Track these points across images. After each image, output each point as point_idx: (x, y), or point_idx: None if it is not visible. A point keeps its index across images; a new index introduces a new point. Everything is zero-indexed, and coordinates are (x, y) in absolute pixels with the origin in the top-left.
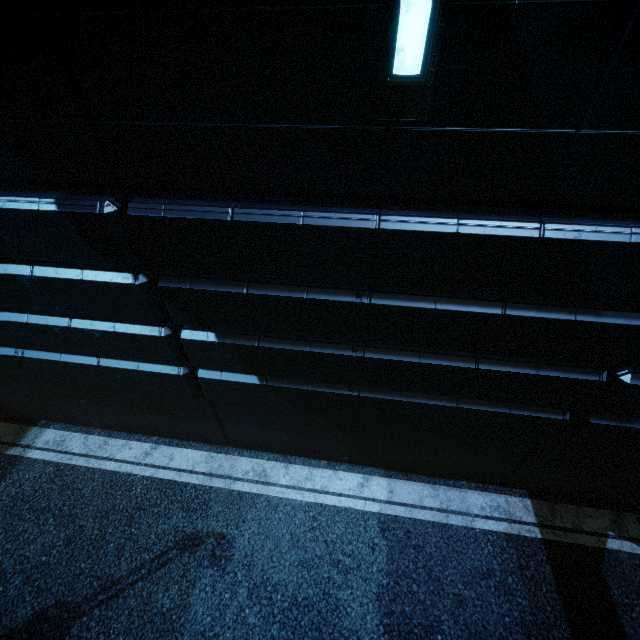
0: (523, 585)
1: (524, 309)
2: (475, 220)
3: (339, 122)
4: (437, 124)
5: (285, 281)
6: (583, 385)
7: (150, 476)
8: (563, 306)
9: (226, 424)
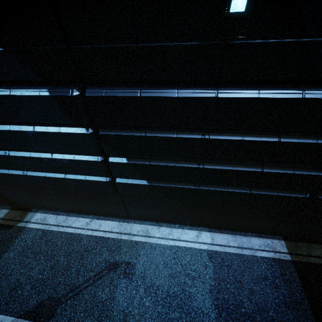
0: (284, 283)
1: (290, 138)
2: (268, 90)
3: (199, 40)
4: (251, 39)
5: (164, 129)
6: (318, 178)
7: (90, 234)
8: (310, 136)
9: (128, 207)
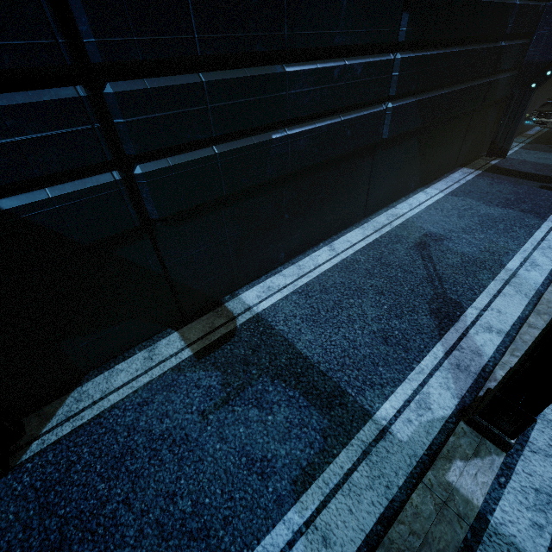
0: (499, 180)
1: None
2: None
3: None
4: None
5: None
6: (497, 51)
7: (355, 251)
8: None
9: (372, 183)
